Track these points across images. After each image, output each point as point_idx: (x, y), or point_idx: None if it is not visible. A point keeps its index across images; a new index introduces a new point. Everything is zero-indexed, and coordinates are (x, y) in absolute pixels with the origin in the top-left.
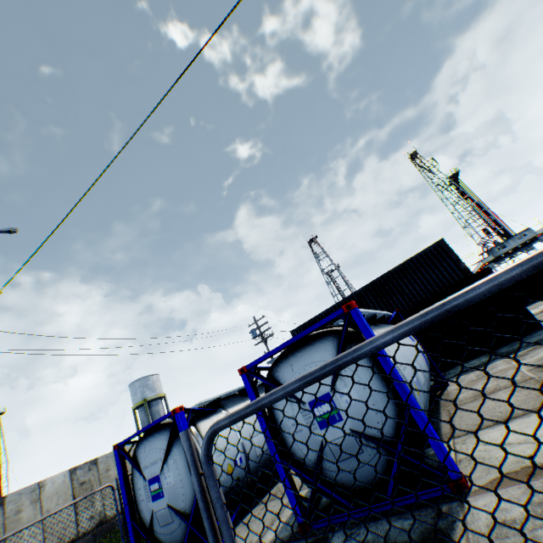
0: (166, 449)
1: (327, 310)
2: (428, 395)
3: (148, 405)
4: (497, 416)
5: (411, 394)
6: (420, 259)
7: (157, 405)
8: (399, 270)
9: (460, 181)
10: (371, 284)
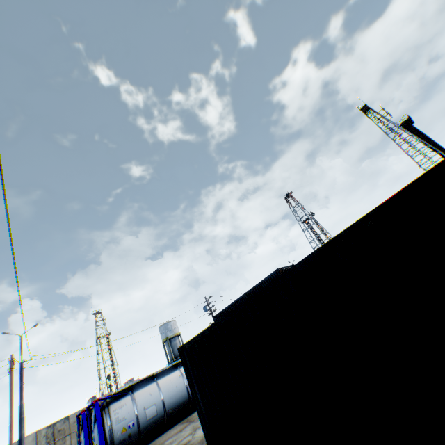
0: (82, 424)
1: (227, 306)
2: (162, 419)
3: (170, 340)
4: (157, 441)
5: (104, 438)
6: (268, 281)
7: (175, 340)
8: (258, 286)
9: (412, 126)
10: (246, 294)
